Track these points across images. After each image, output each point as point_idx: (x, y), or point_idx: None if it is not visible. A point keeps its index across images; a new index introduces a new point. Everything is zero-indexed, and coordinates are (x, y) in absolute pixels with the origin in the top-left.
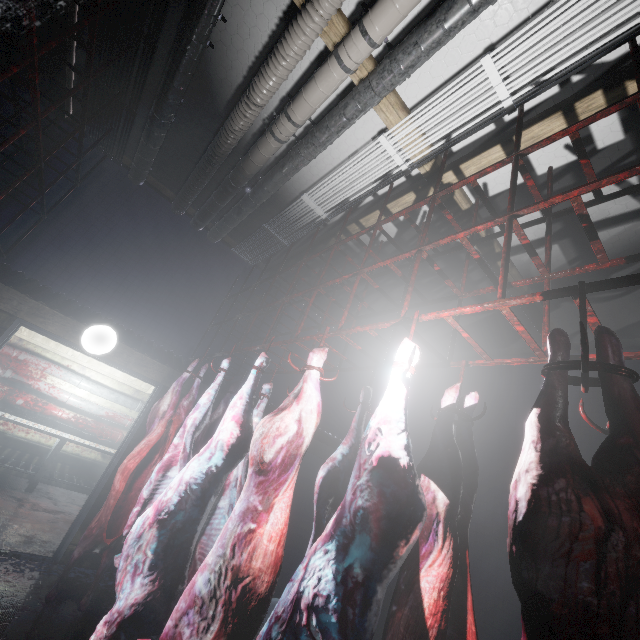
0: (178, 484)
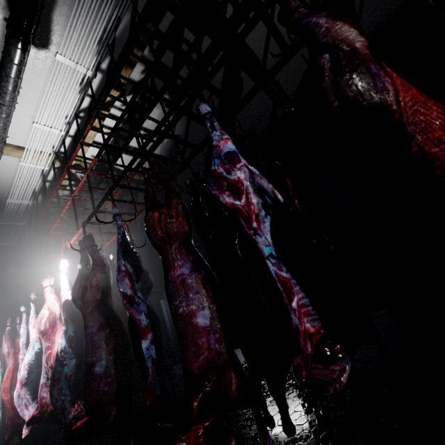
0: (24, 367)
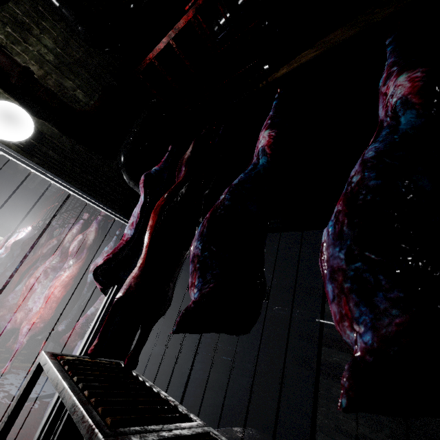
0: None
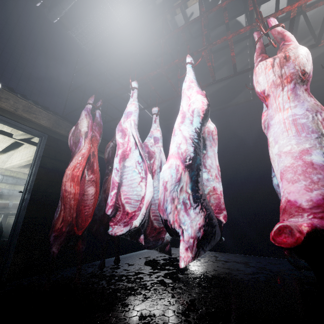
0: (184, 140)
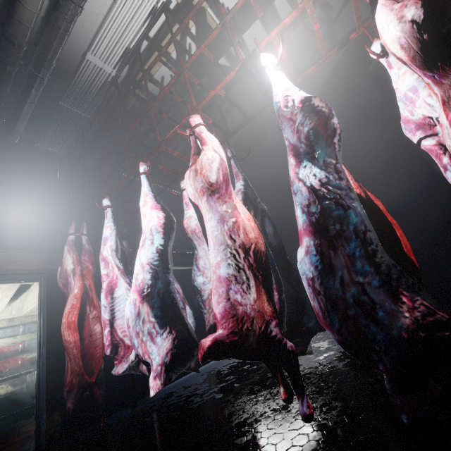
0: (142, 268)
